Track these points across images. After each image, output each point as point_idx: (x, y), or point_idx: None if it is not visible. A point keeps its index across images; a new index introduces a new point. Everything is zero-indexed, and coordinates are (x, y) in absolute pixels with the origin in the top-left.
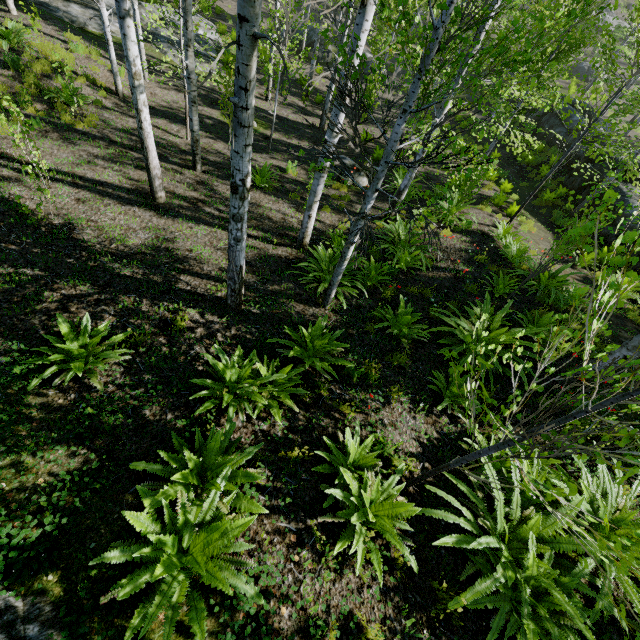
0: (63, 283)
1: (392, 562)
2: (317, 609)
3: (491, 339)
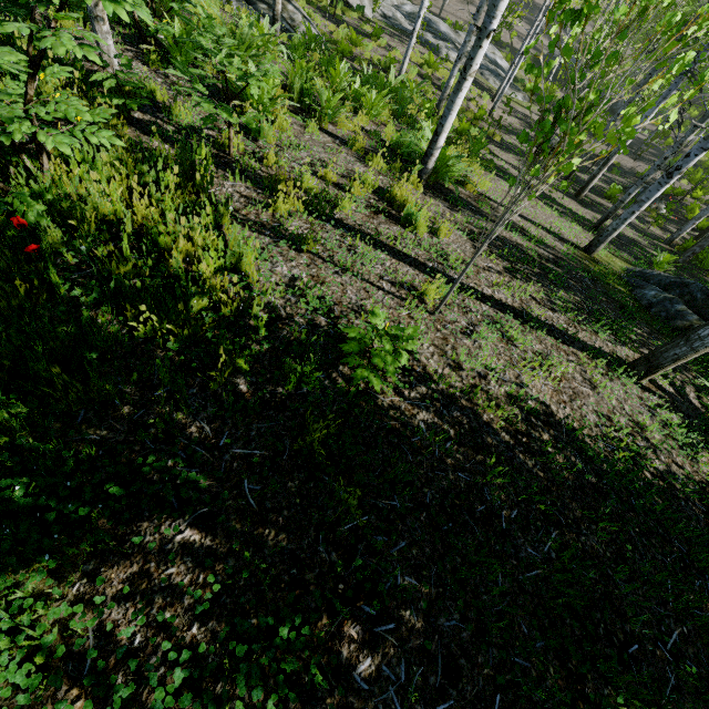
0: None
1: None
2: None
3: None
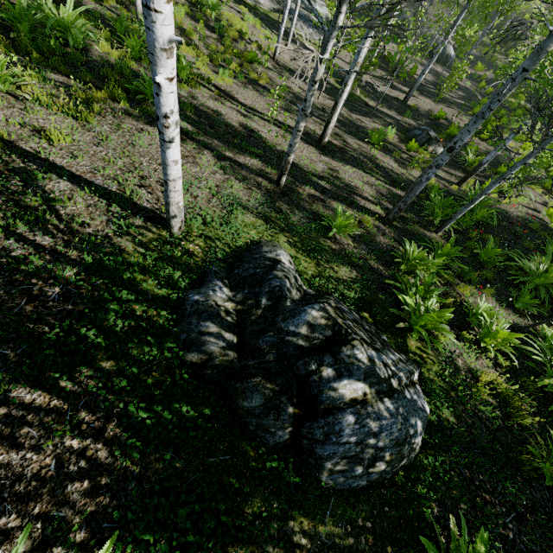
0: (304, 187)
1: (499, 365)
2: (475, 364)
3: (549, 277)
